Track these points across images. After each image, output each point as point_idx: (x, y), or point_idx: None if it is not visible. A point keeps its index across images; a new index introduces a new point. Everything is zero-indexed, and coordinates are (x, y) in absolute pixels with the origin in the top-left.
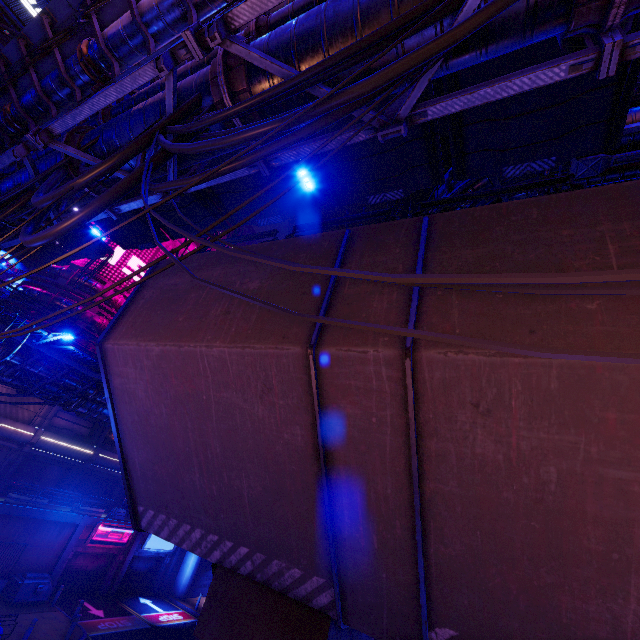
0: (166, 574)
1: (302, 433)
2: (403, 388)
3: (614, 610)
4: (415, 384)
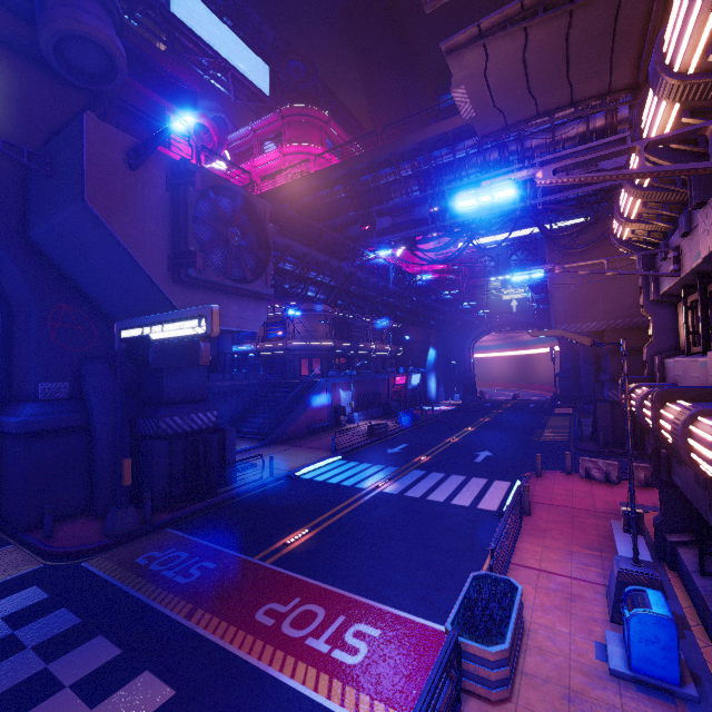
0: (420, 396)
1: None
2: None
3: None
4: None
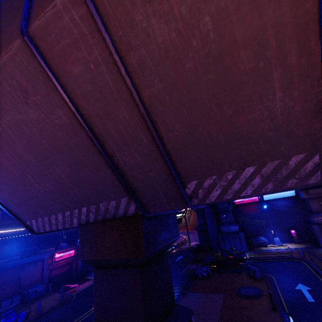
0: None
1: (63, 112)
2: (93, 20)
3: (269, 106)
4: (98, 9)
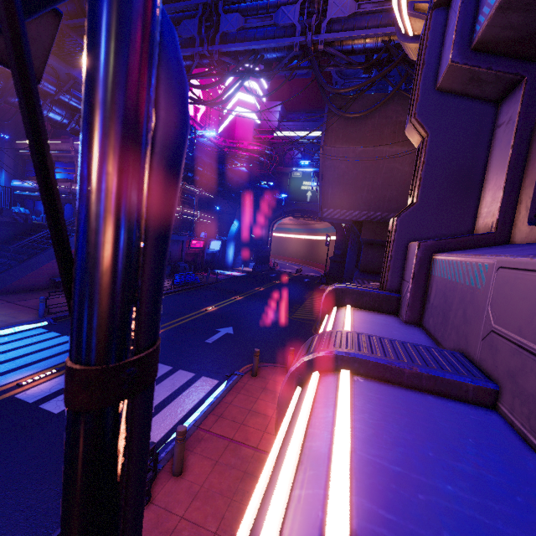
0: (219, 260)
1: None
2: None
3: None
4: None
